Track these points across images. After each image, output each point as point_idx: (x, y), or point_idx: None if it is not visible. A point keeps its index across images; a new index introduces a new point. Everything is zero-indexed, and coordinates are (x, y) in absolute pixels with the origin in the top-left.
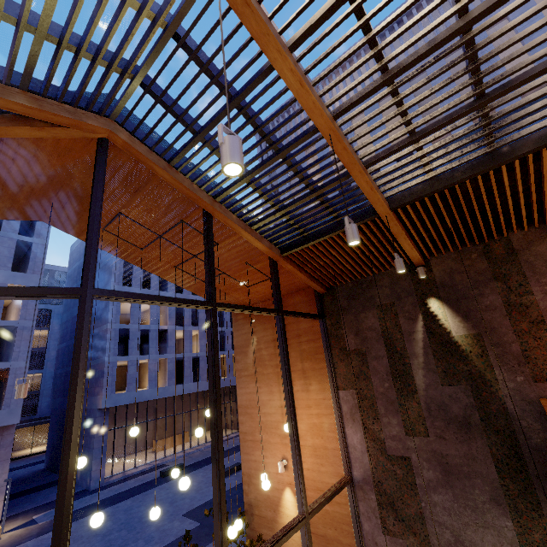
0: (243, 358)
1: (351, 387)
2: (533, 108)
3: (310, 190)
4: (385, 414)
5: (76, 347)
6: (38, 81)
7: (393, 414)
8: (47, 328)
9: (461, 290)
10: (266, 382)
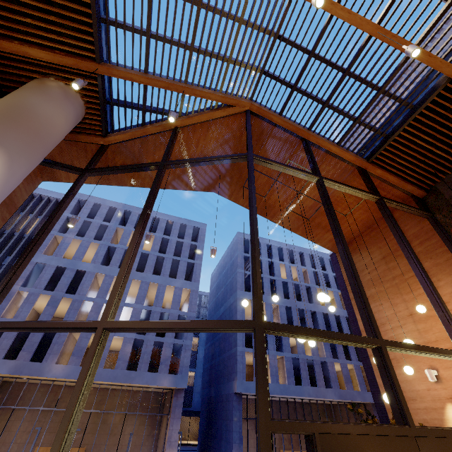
0: None
1: None
2: None
3: (377, 91)
4: None
5: (249, 171)
6: (224, 92)
7: None
8: (198, 336)
9: None
10: (385, 297)
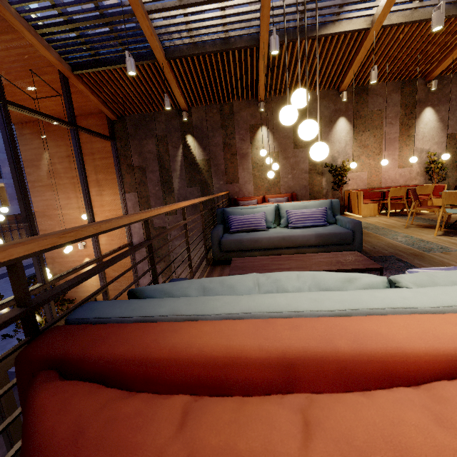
0: (35, 171)
1: (134, 191)
2: (245, 18)
3: (100, 13)
4: (155, 205)
5: None
6: None
7: (159, 205)
8: None
9: (205, 132)
10: (63, 190)
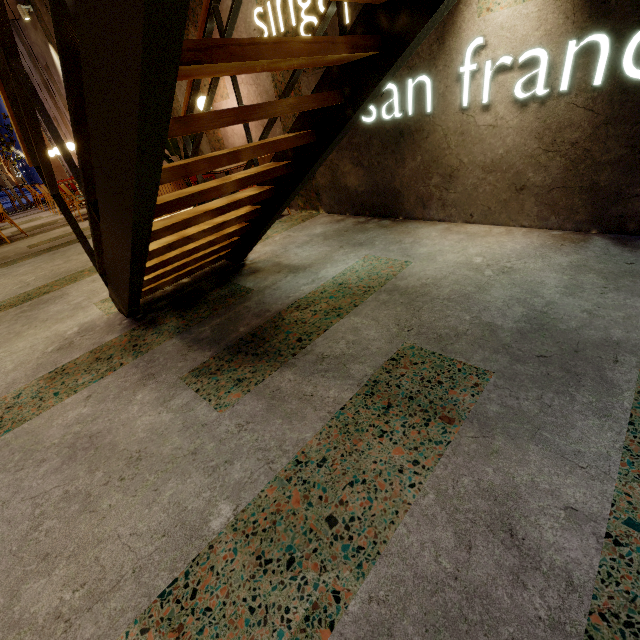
0: None
1: None
2: None
3: None
4: None
5: None
6: None
7: None
8: None
9: None
10: None
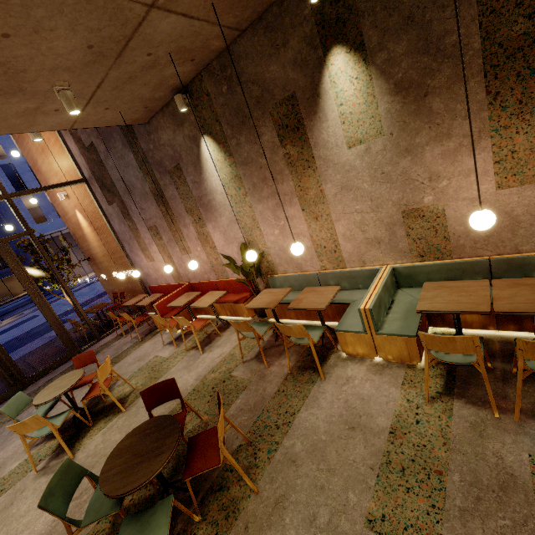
0: None
1: None
2: None
3: None
4: None
5: None
6: None
7: None
8: None
9: None
10: (27, 135)
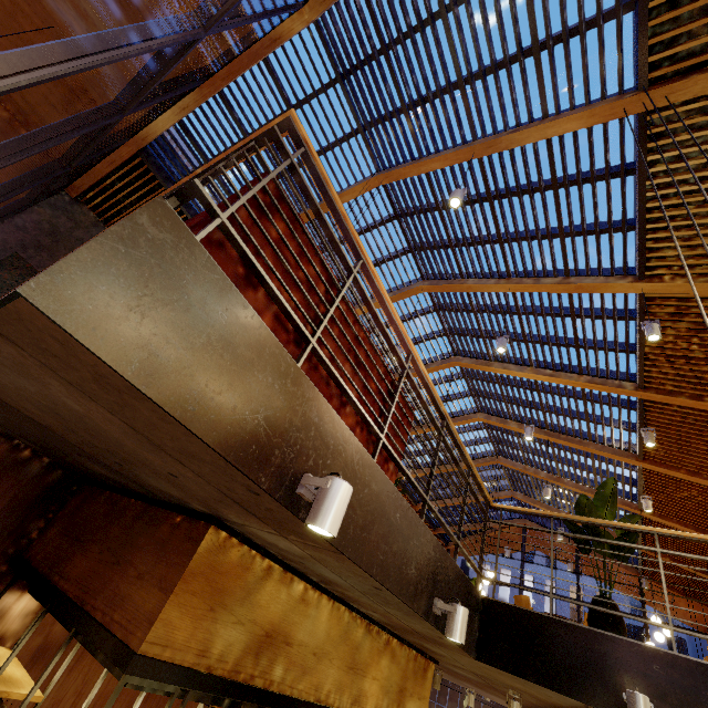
0: None
1: None
2: None
3: None
4: None
5: None
6: (504, 515)
7: None
8: None
9: None
10: None
